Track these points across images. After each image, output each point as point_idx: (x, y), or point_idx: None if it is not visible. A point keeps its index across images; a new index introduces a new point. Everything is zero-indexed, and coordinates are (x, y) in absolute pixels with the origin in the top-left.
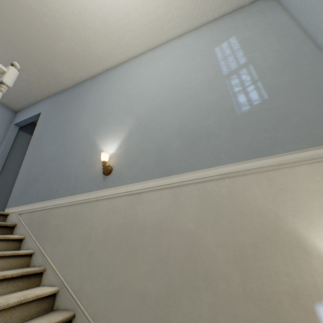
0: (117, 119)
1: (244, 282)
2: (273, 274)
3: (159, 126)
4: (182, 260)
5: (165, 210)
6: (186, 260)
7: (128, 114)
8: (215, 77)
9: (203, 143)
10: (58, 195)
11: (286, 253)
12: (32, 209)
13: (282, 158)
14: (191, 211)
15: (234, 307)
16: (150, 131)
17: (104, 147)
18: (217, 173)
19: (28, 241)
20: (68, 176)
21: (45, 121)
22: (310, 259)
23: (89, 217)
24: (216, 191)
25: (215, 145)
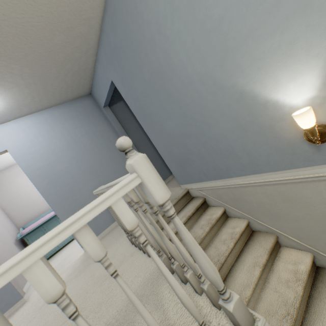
0: (274, 10)
1: None
2: None
3: None
4: None
5: None
6: None
7: None
8: None
9: None
10: (233, 174)
11: None
12: (210, 187)
13: None
14: None
15: None
16: None
17: (274, 94)
18: None
19: (231, 212)
20: (230, 153)
21: (129, 91)
22: None
23: (314, 199)
24: None
25: None
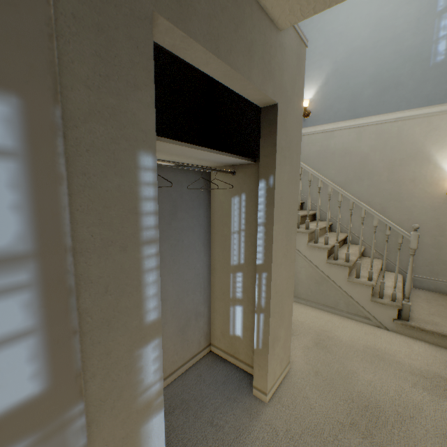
0: (314, 64)
1: (388, 176)
2: (405, 172)
3: (355, 74)
4: (356, 168)
5: (350, 142)
6: (358, 168)
7: (325, 58)
8: (426, 14)
9: (391, 92)
10: None
11: (418, 163)
12: None
13: (446, 107)
14: (367, 142)
15: (380, 186)
16: (346, 79)
17: None
18: (394, 117)
19: None
20: None
21: None
22: (429, 165)
23: None
24: (389, 130)
25: (400, 95)
